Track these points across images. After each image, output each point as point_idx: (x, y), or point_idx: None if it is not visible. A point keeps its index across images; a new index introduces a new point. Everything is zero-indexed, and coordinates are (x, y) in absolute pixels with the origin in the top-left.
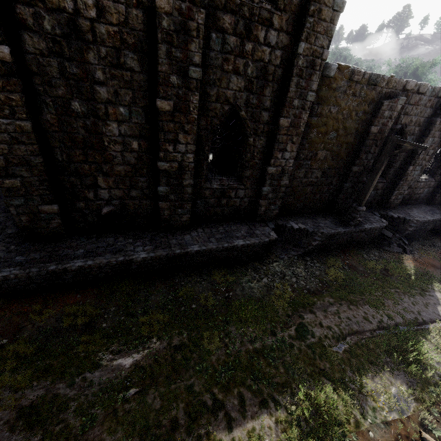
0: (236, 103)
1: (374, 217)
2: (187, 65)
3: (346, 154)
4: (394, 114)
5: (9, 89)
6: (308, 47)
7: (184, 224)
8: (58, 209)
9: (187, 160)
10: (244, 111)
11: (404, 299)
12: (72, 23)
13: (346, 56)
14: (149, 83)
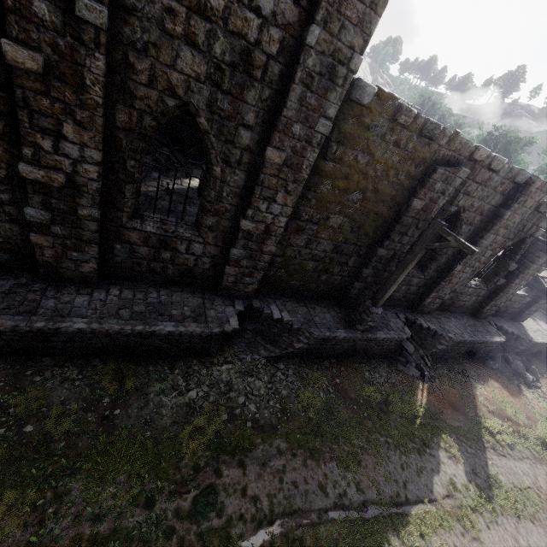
0: (190, 99)
1: (397, 321)
2: None
3: (373, 228)
4: (449, 189)
5: None
6: (326, 38)
7: (86, 276)
8: None
9: (85, 175)
10: (206, 119)
11: (393, 457)
12: None
13: (434, 100)
14: None
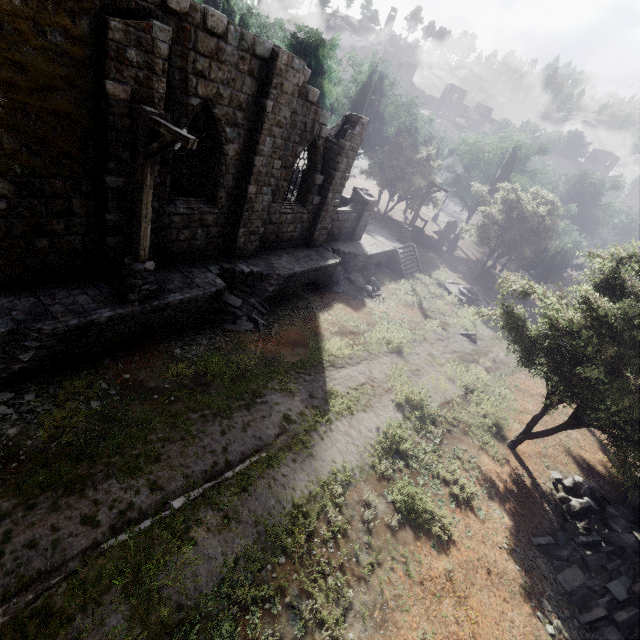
0: None
1: (206, 276)
2: None
3: (73, 142)
4: (158, 62)
5: None
6: None
7: None
8: None
9: None
10: None
11: (211, 428)
12: None
13: None
14: None
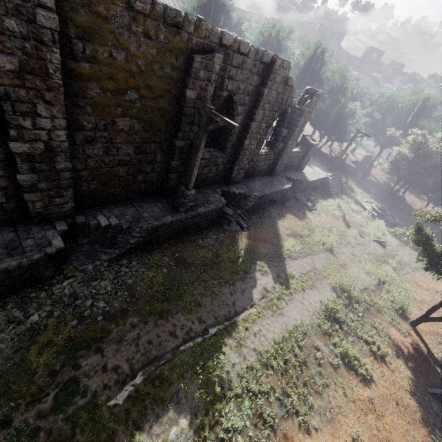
0: None
1: (215, 196)
2: None
3: (163, 123)
4: (213, 76)
5: None
6: None
7: None
8: None
9: None
10: None
11: (224, 290)
12: None
13: None
14: None
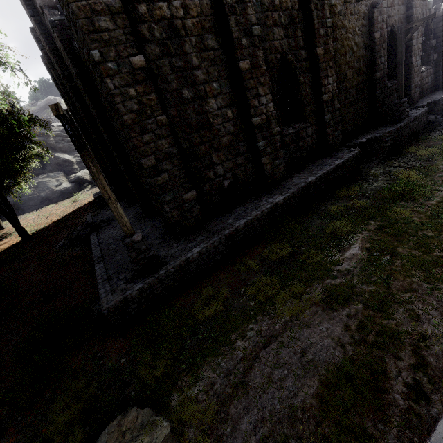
0: (283, 49)
1: (411, 111)
2: (248, 27)
3: (364, 66)
4: (384, 17)
5: (148, 92)
6: None
7: (283, 175)
8: (196, 194)
9: (270, 110)
10: (290, 55)
11: None
12: (171, 26)
13: None
14: (226, 56)
